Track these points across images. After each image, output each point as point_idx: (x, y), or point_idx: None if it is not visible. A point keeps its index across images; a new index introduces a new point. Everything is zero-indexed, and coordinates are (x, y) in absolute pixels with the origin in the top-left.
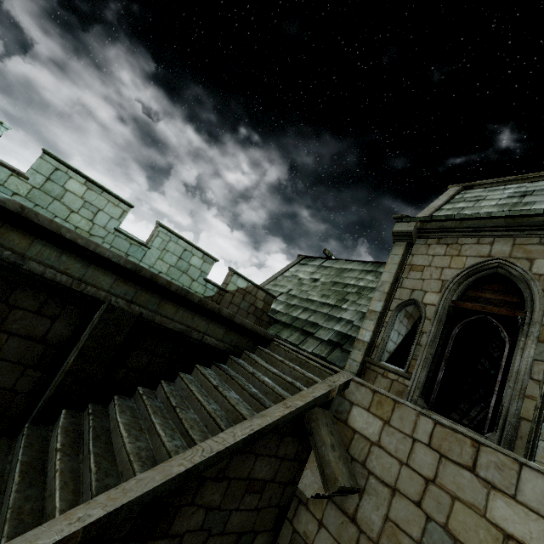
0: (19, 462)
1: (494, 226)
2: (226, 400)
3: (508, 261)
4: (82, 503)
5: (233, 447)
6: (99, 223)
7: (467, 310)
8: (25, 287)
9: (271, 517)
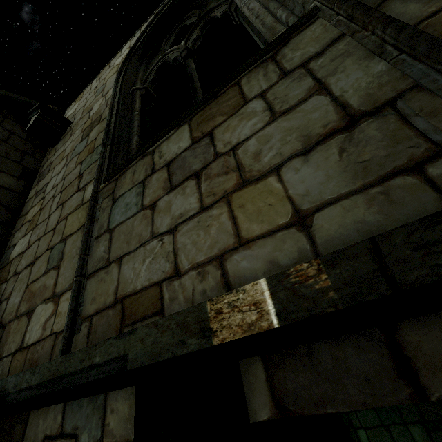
0: None
1: None
2: None
3: None
4: None
5: None
6: None
7: None
8: None
9: (15, 168)
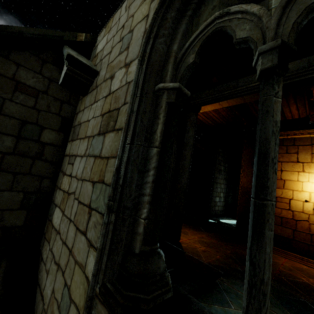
0: None
1: None
2: None
3: None
4: None
5: None
6: None
7: None
8: None
9: (55, 121)
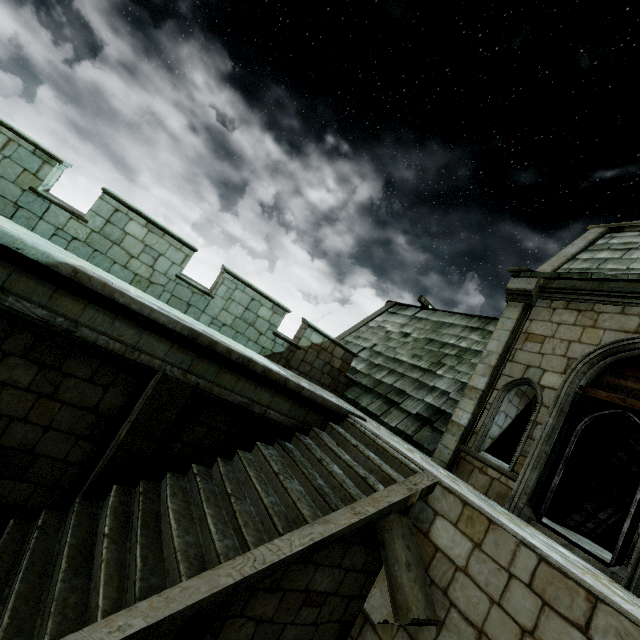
0: (67, 545)
1: None
2: (287, 493)
3: None
4: (126, 603)
5: (288, 559)
6: (160, 270)
7: (600, 401)
8: (78, 354)
9: (332, 633)
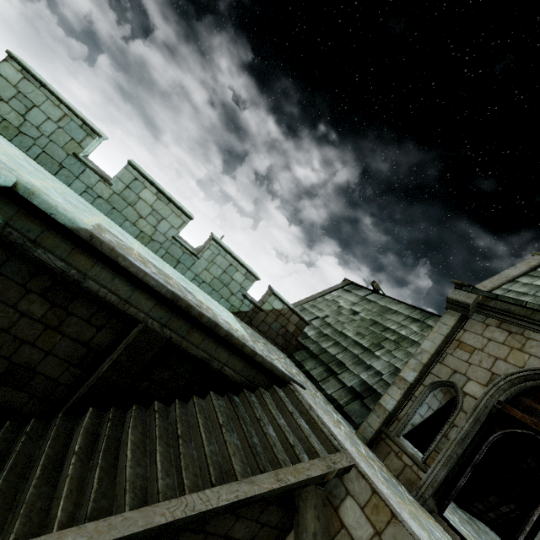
0: (44, 454)
1: None
2: (225, 445)
3: None
4: (79, 517)
5: (214, 510)
6: (161, 230)
7: (515, 419)
8: (83, 299)
9: None
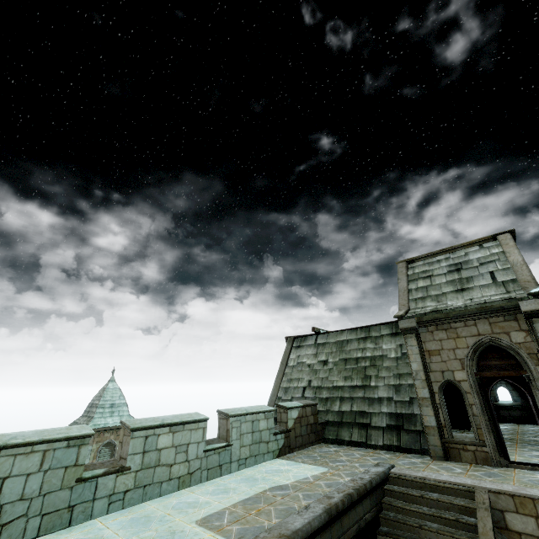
0: None
1: (471, 314)
2: None
3: (495, 337)
4: None
5: None
6: (192, 457)
7: (488, 377)
8: None
9: None
